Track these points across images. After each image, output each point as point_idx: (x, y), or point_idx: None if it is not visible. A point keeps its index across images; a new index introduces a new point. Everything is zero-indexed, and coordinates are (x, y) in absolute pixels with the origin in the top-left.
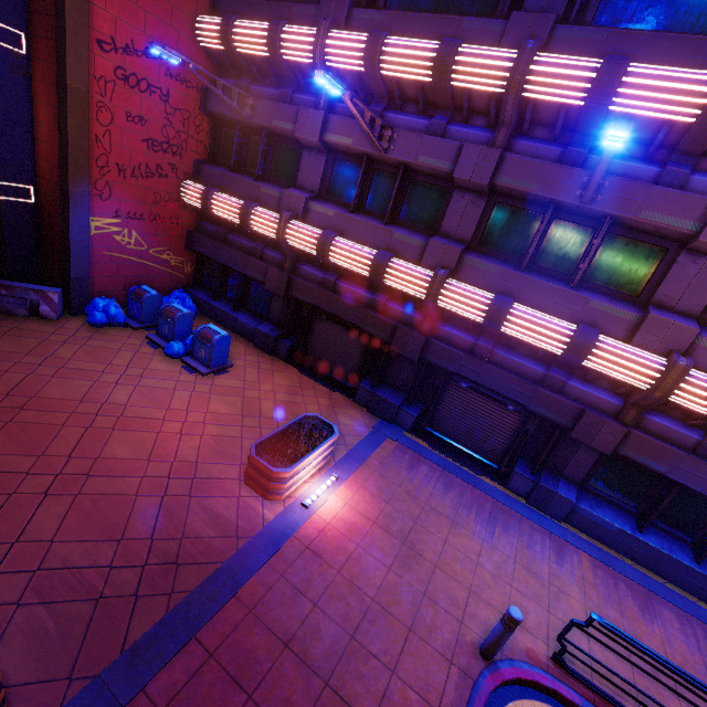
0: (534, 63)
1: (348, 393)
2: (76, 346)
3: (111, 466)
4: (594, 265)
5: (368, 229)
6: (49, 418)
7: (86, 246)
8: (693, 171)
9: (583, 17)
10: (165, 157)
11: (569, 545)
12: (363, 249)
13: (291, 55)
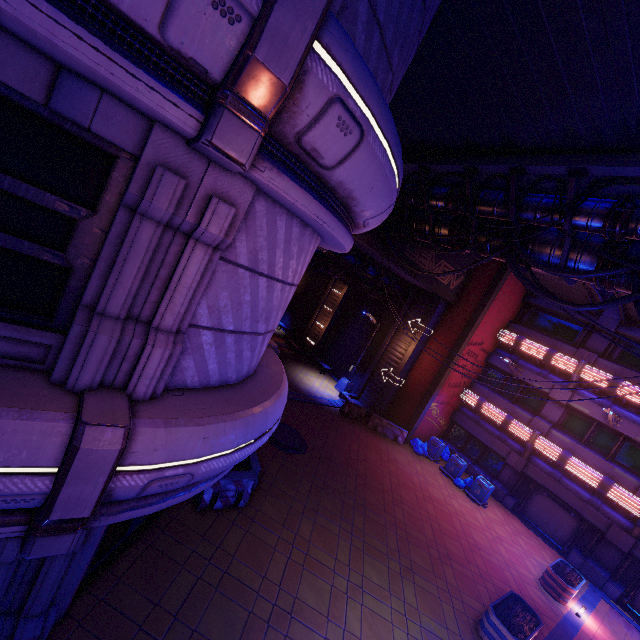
0: None
1: (559, 552)
2: (419, 465)
3: (481, 546)
4: None
5: (594, 459)
6: (443, 508)
7: (424, 414)
8: None
9: None
10: (464, 379)
11: None
12: (593, 471)
13: (556, 364)
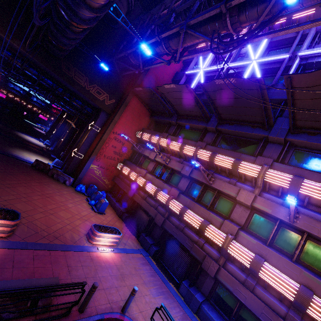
0: (199, 151)
1: (137, 237)
2: (68, 192)
3: (57, 215)
4: (217, 205)
5: (158, 182)
6: (52, 201)
7: (86, 170)
8: (238, 181)
9: (215, 144)
10: (117, 156)
11: (191, 320)
12: (154, 187)
13: (153, 141)
